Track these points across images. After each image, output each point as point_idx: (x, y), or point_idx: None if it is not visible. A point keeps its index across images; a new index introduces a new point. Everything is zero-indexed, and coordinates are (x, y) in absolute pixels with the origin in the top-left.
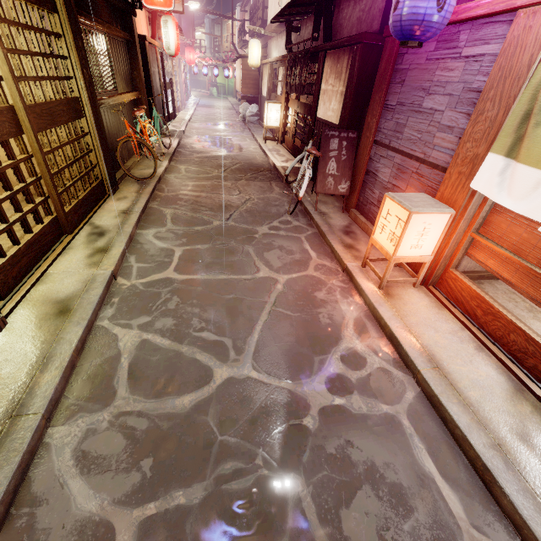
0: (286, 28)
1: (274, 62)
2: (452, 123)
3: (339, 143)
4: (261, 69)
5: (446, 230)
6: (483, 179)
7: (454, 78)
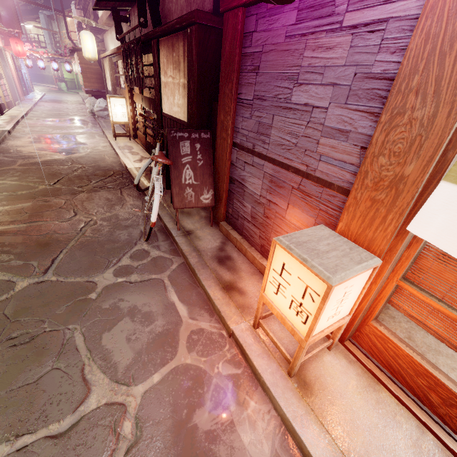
0: (113, 16)
1: (111, 56)
2: (345, 126)
3: (191, 146)
4: (102, 63)
5: (369, 283)
6: (435, 223)
7: (336, 59)
